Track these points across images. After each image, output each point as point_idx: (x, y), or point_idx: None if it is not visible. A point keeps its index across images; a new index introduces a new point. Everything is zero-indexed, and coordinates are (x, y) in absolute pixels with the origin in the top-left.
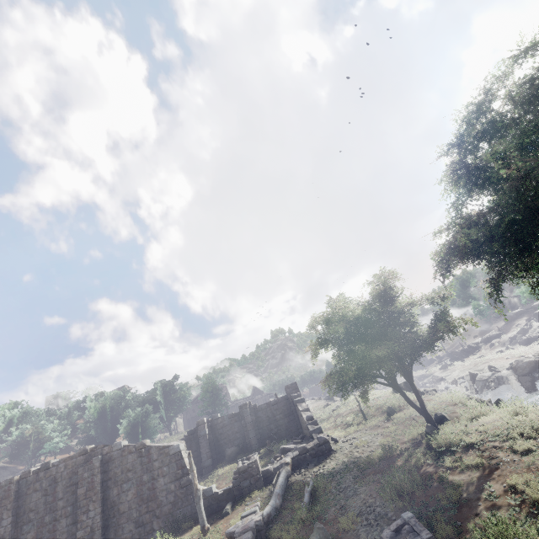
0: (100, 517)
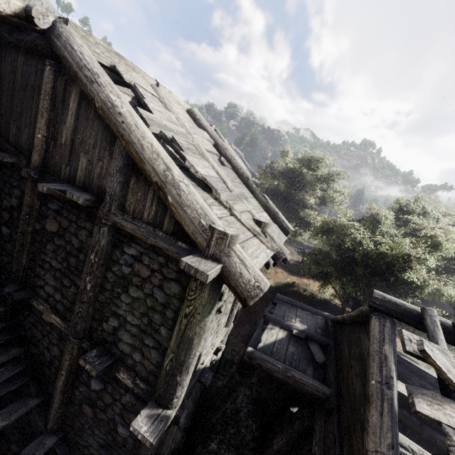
0: None
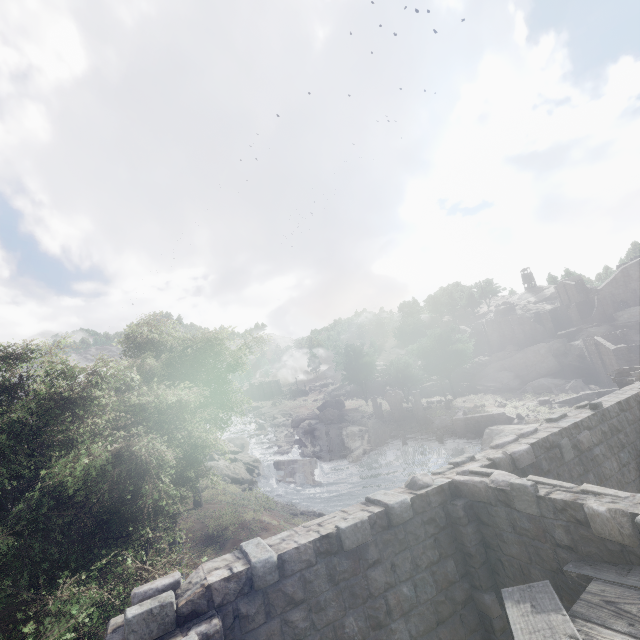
0: None
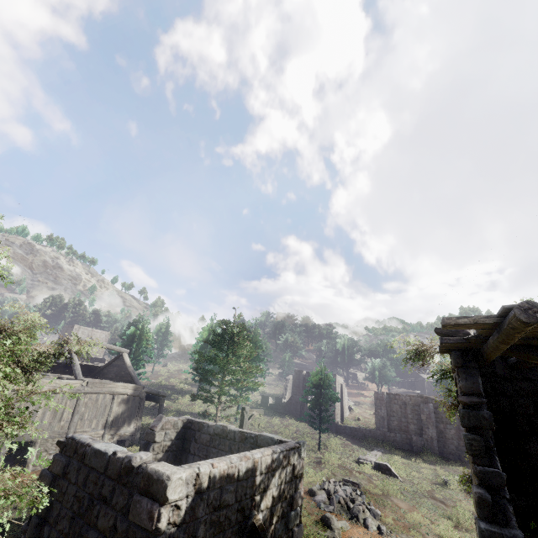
0: (436, 434)
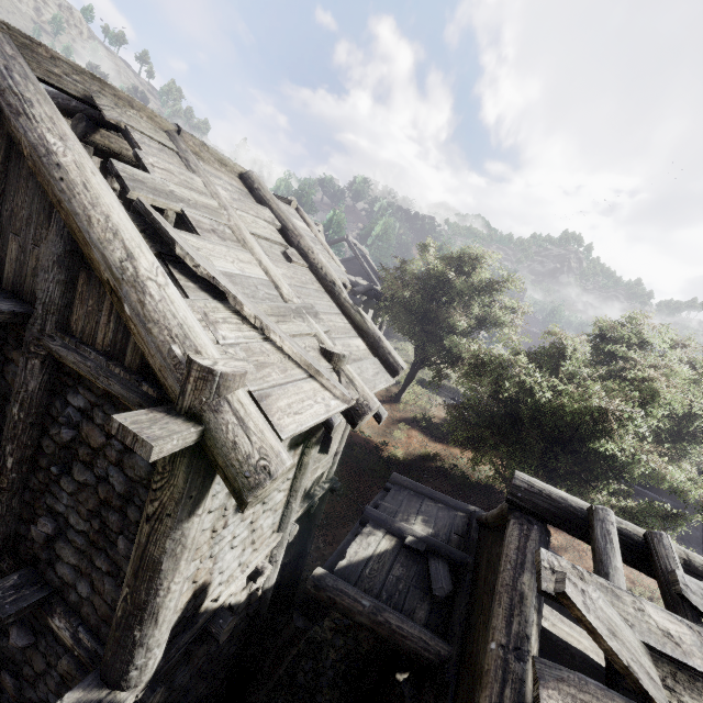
0: None
